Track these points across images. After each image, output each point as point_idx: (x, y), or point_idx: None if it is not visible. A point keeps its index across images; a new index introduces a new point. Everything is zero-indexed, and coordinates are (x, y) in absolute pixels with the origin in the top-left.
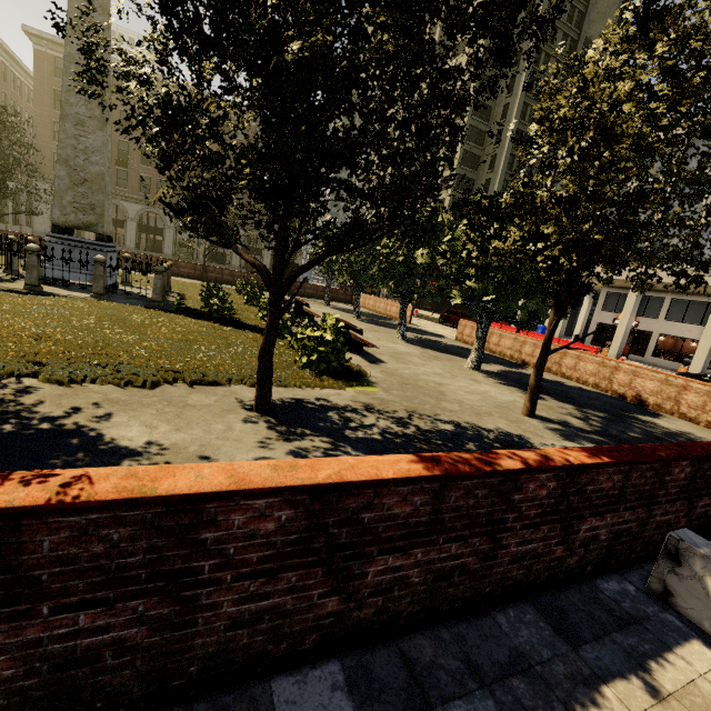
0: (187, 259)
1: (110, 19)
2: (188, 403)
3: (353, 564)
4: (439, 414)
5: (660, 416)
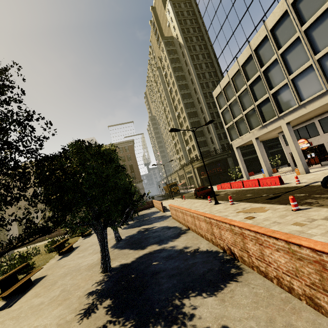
0: None
1: None
2: None
3: None
4: None
5: (232, 280)
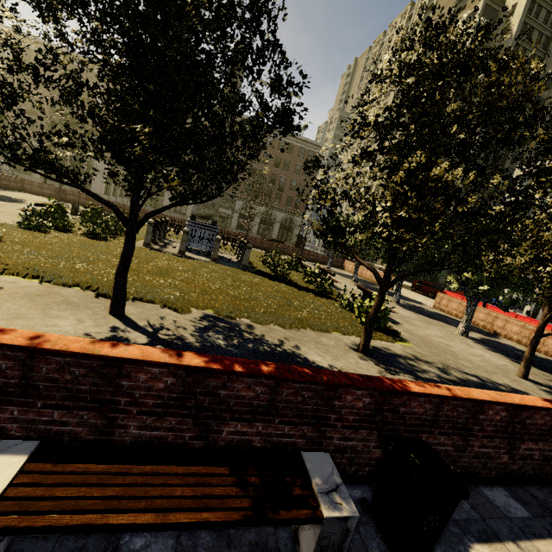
0: (224, 226)
1: (322, 148)
2: (324, 343)
3: (517, 442)
4: (462, 369)
5: None
